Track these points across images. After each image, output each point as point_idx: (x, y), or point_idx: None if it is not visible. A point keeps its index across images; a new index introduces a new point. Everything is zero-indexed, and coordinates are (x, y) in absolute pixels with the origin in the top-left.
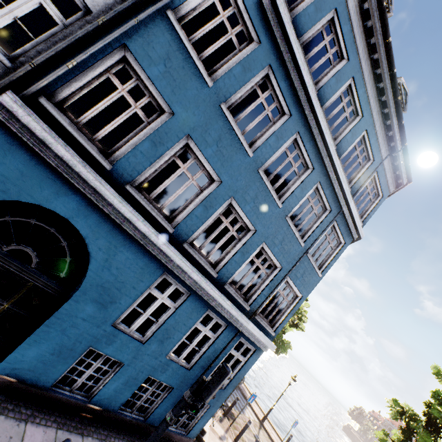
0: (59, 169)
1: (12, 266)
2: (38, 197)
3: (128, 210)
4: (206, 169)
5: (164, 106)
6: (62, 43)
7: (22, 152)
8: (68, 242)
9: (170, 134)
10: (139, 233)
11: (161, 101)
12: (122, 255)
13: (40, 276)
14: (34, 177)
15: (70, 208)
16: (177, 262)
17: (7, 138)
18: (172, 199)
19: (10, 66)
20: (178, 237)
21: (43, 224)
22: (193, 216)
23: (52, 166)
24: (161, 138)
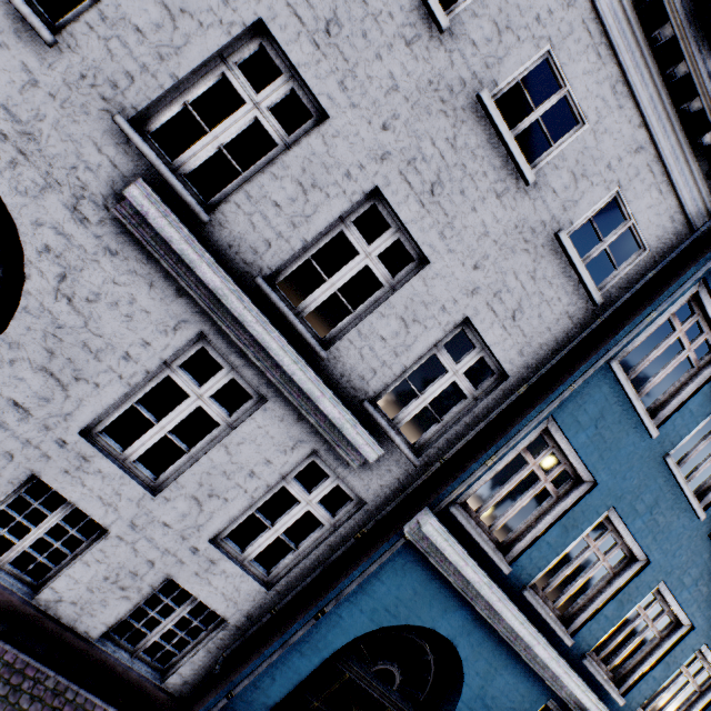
0: (456, 585)
1: (375, 691)
2: (425, 617)
3: (528, 631)
4: (627, 544)
5: (583, 474)
6: (477, 429)
7: (420, 568)
8: (434, 654)
9: (587, 511)
10: (530, 652)
11: (581, 468)
12: (501, 678)
13: (400, 701)
14: (426, 594)
15: (454, 626)
16: (578, 695)
17: (409, 555)
18: (571, 591)
19: (417, 465)
20: (575, 649)
21: (413, 636)
22: (600, 616)
23: (446, 578)
24: (576, 519)
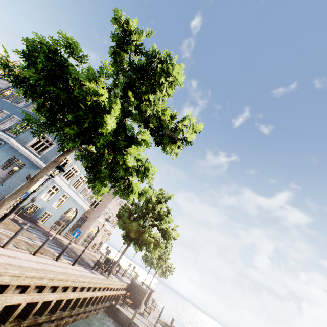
0: None
1: None
2: None
3: None
4: None
5: None
6: None
7: None
8: None
9: None
10: None
11: None
12: None
13: None
14: None
15: None
16: None
17: None
18: None
19: None
20: None
21: None
22: None
23: None
24: None
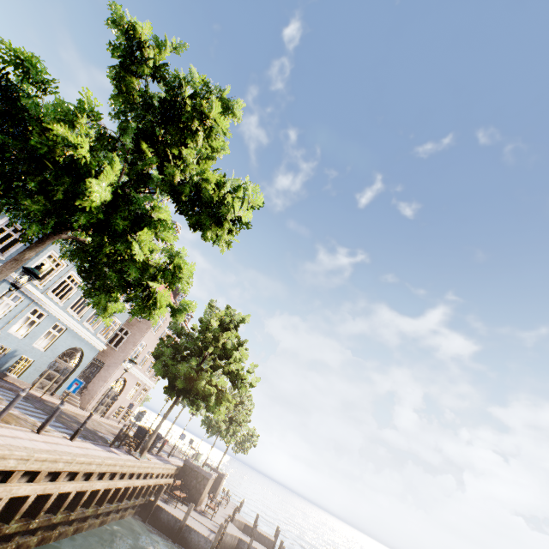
0: None
1: None
2: None
3: None
4: None
5: None
6: None
7: None
8: None
9: None
10: None
11: None
12: None
13: None
14: None
15: None
16: None
17: None
18: None
19: None
20: None
21: None
22: None
23: None
24: None
